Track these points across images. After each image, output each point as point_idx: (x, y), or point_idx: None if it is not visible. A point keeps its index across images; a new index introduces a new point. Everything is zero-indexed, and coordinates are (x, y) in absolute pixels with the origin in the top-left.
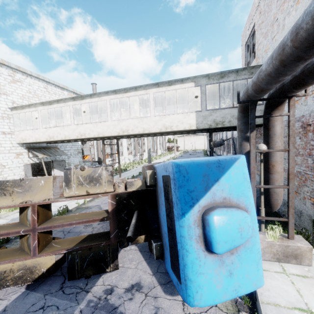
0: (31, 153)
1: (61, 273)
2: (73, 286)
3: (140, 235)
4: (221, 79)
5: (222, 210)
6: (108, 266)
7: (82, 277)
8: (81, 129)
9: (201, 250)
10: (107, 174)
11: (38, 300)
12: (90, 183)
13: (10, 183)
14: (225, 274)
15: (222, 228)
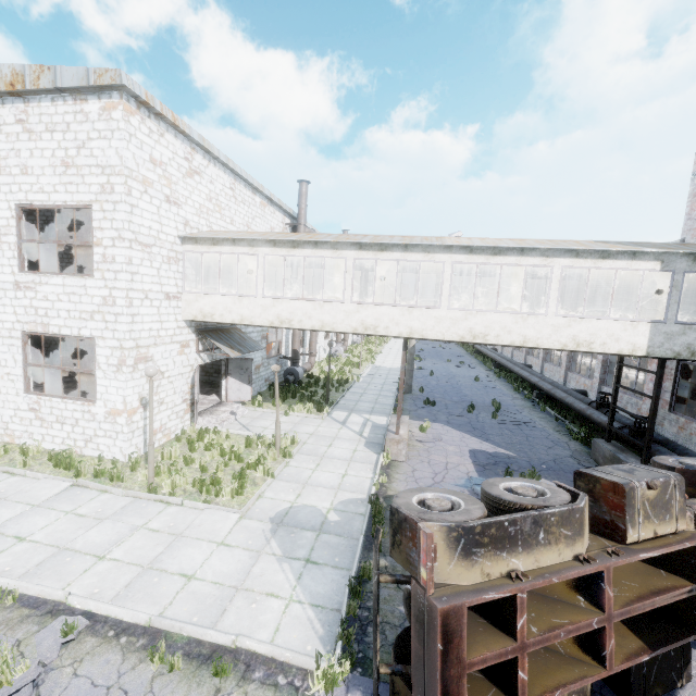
0: (206, 343)
1: None
2: None
3: None
4: None
5: None
6: (680, 676)
7: None
8: (368, 316)
9: None
10: (678, 495)
11: None
12: (658, 515)
13: (555, 519)
14: None
15: None
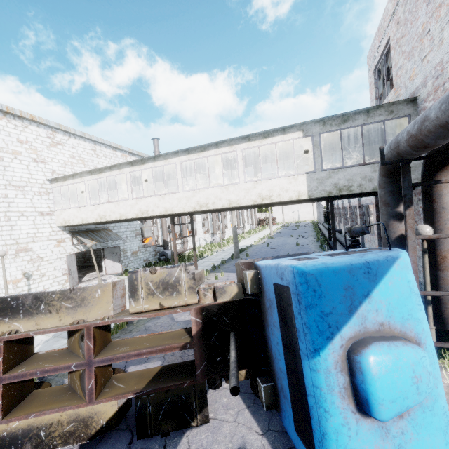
0: (76, 239)
1: (126, 425)
2: None
3: (239, 370)
4: (343, 124)
5: (381, 346)
6: (194, 417)
7: (156, 435)
8: (142, 205)
9: (350, 411)
10: (187, 277)
11: None
12: (164, 292)
13: (56, 295)
14: None
15: (384, 378)
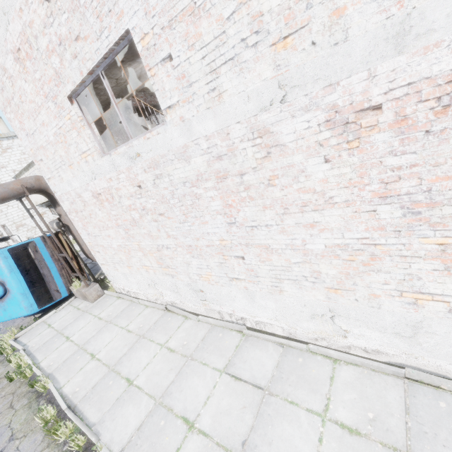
0: (52, 210)
1: None
2: None
3: None
4: None
5: None
6: None
7: None
8: None
9: None
10: None
11: None
12: None
13: None
14: (3, 310)
15: None
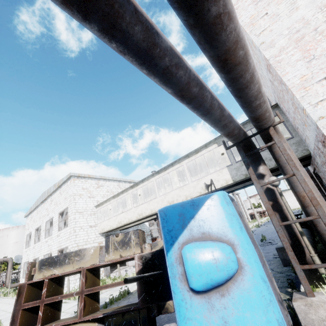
0: None
1: None
2: None
3: (167, 300)
4: None
5: (194, 243)
6: None
7: None
8: (139, 210)
9: (186, 290)
10: (135, 237)
11: None
12: (122, 247)
13: (73, 254)
14: (218, 322)
15: (193, 260)
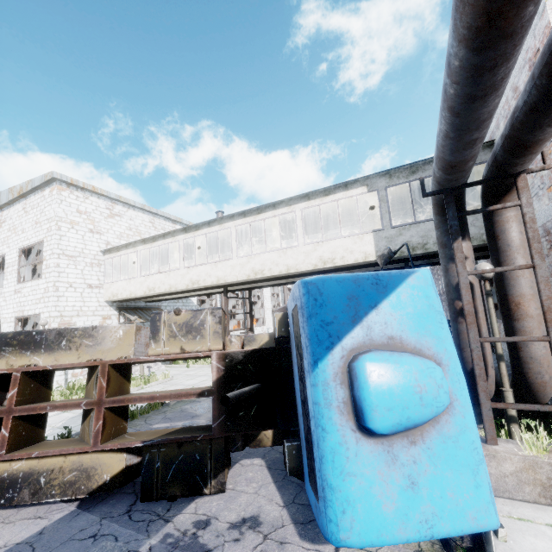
0: (123, 316)
1: (133, 489)
2: (146, 511)
3: (264, 430)
4: (412, 175)
5: (381, 353)
6: (208, 482)
7: (163, 499)
8: (194, 274)
9: (350, 429)
10: (213, 321)
11: (90, 524)
12: (187, 335)
13: (79, 332)
14: (401, 483)
15: (380, 383)
